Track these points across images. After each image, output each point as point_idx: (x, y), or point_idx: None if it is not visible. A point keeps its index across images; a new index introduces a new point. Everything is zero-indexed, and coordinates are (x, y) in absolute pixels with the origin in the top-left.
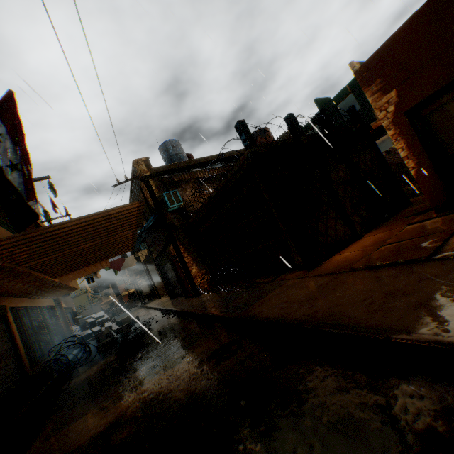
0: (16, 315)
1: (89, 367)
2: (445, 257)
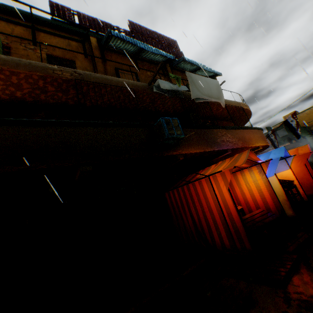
0: None
1: None
2: None
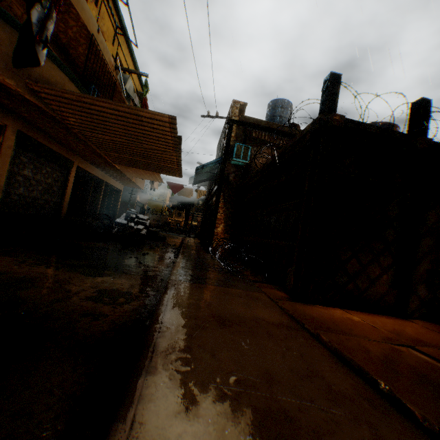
0: (79, 173)
1: (92, 241)
2: None
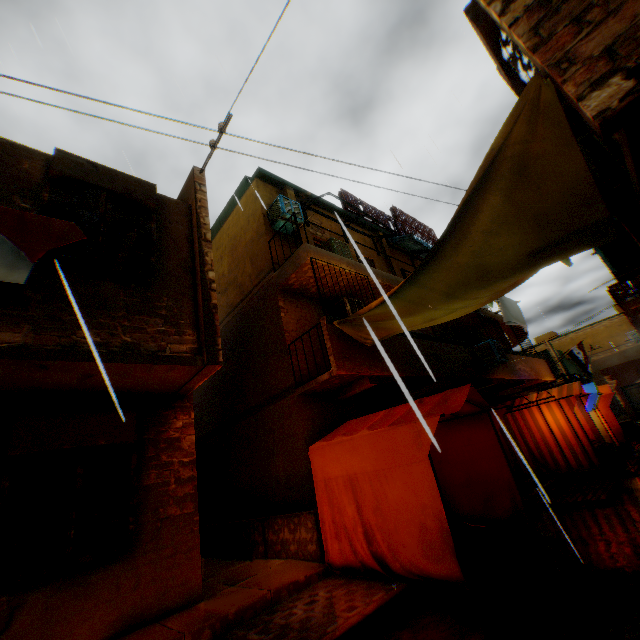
0: None
1: None
2: None
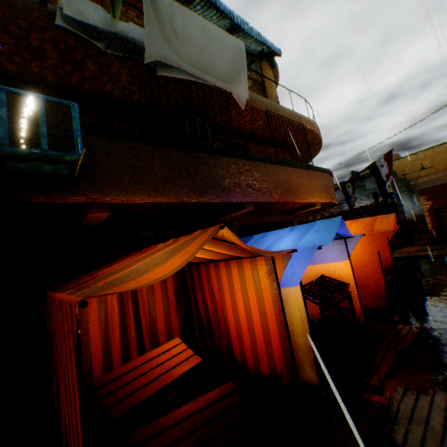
0: None
1: None
2: (445, 249)
